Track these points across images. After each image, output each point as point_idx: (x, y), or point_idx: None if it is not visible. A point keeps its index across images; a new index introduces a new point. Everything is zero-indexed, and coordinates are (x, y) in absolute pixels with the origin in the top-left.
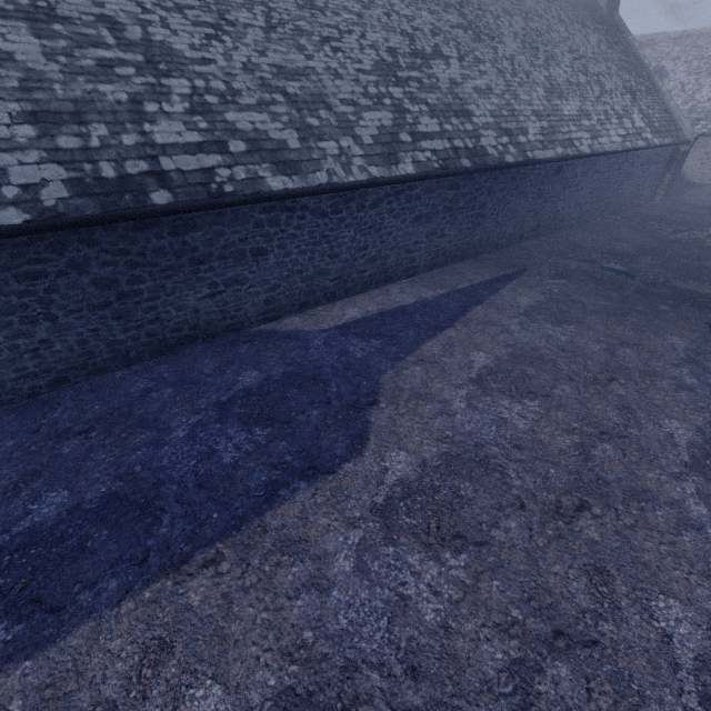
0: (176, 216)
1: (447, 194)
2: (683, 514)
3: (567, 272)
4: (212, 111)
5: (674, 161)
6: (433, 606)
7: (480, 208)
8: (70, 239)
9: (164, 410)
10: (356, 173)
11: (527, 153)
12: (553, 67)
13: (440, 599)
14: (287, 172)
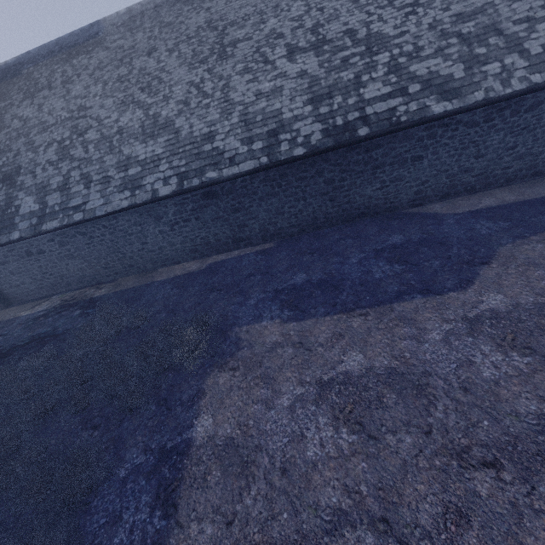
0: (369, 141)
1: None
2: None
3: None
4: (401, 68)
5: None
6: (491, 371)
7: None
8: (318, 160)
9: (347, 249)
10: (514, 85)
11: None
12: None
13: (498, 370)
14: (448, 98)
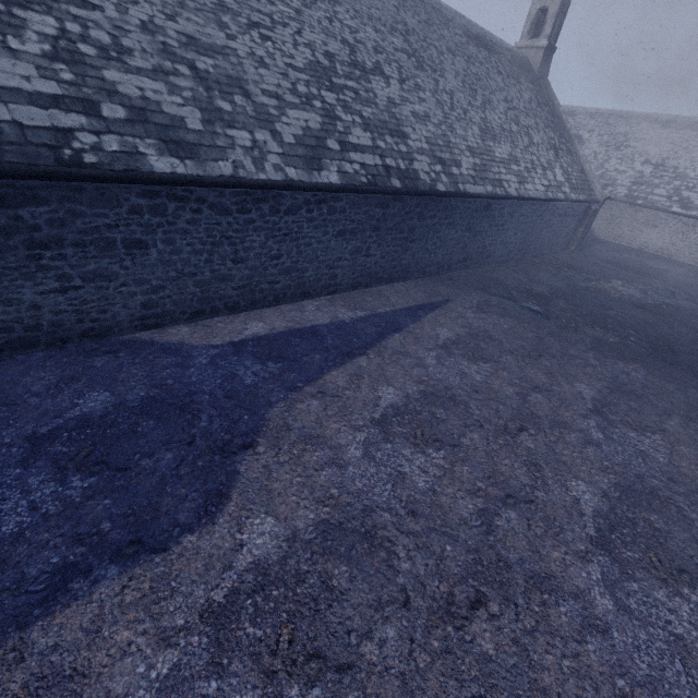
0: (4, 180)
1: (375, 213)
2: (588, 611)
3: (488, 307)
4: (85, 63)
5: (587, 217)
6: None
7: (409, 232)
8: None
9: None
10: (269, 171)
11: (458, 185)
12: (489, 111)
13: None
14: (179, 154)
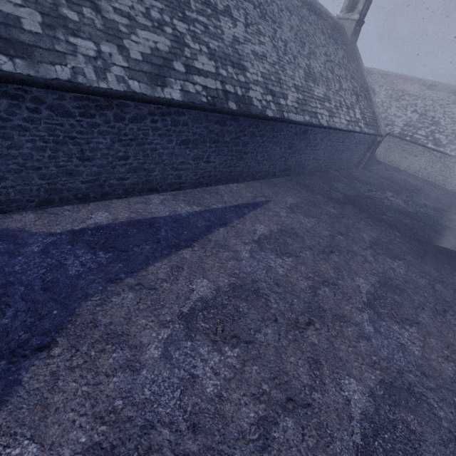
0: None
1: (214, 128)
2: None
3: (298, 208)
4: None
5: (373, 145)
6: None
7: (243, 146)
8: None
9: None
10: (111, 81)
11: (284, 113)
12: (313, 60)
13: None
14: (8, 52)
